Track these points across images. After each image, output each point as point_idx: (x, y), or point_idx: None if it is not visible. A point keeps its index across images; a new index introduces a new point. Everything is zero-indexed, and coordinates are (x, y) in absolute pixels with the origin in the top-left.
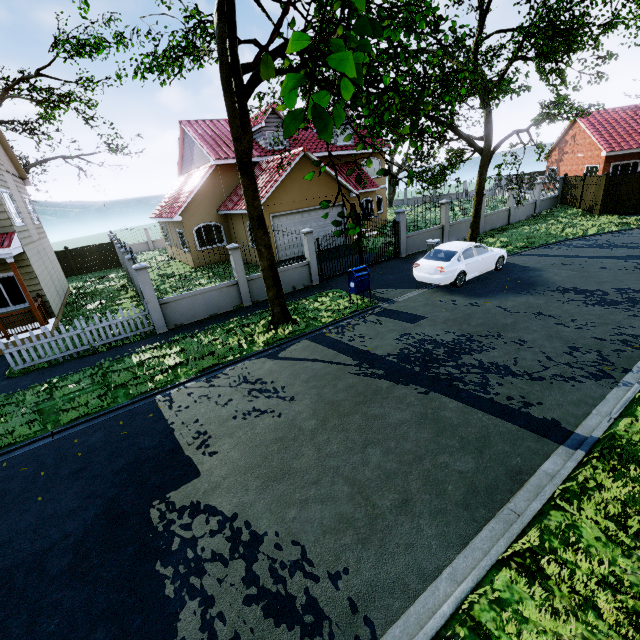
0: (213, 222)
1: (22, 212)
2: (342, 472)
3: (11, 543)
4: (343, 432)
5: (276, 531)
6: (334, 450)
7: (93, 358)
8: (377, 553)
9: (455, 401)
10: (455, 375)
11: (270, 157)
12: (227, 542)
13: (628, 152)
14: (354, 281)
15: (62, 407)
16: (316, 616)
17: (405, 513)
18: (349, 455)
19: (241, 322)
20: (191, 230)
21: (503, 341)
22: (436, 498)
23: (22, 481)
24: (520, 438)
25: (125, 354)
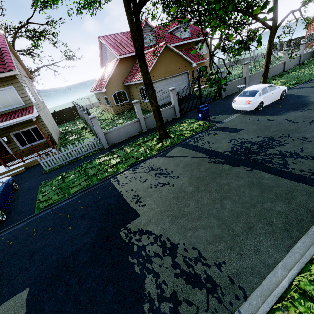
0: (121, 90)
1: (34, 95)
2: (212, 213)
3: (63, 247)
4: (208, 193)
5: (183, 242)
6: (205, 202)
7: (78, 162)
8: (239, 254)
9: (268, 174)
10: (266, 160)
11: (146, 50)
12: (160, 248)
13: None
14: (201, 113)
15: (70, 186)
16: (212, 284)
17: (251, 234)
18: (214, 204)
19: (143, 140)
20: (111, 95)
21: (292, 139)
22: (267, 226)
23: (60, 220)
24: (312, 192)
25: (92, 160)
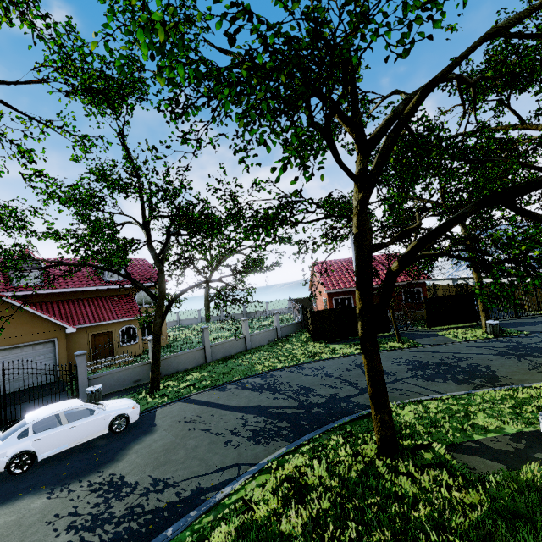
0: None
1: None
2: None
3: None
4: None
5: None
6: None
7: None
8: None
9: None
10: None
11: (10, 293)
12: None
13: (339, 290)
14: None
15: None
16: None
17: None
18: None
19: None
20: None
21: None
22: None
23: None
24: None
25: None
